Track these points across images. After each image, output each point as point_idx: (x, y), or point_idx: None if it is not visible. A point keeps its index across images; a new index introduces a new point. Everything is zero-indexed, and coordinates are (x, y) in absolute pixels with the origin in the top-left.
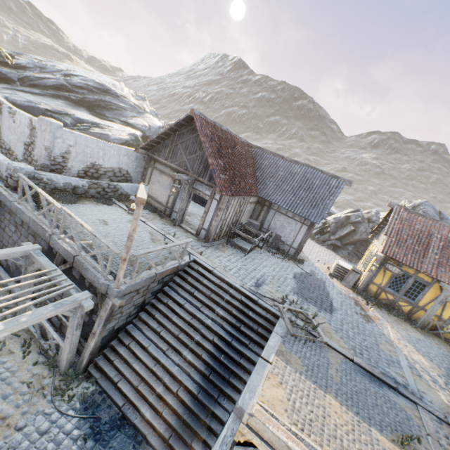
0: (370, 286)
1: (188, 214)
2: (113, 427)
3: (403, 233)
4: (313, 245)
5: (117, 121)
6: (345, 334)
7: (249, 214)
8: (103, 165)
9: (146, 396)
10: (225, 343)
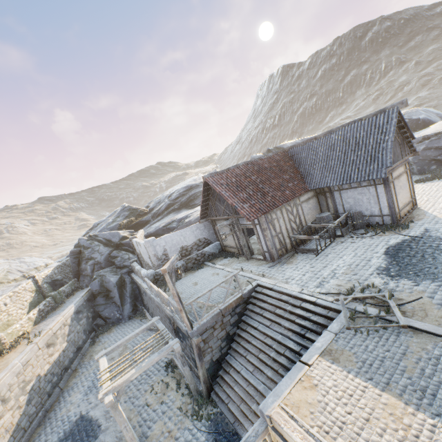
0: None
1: None
2: (229, 441)
3: None
4: None
5: None
6: None
7: (315, 210)
8: (187, 245)
9: (245, 413)
10: (296, 354)
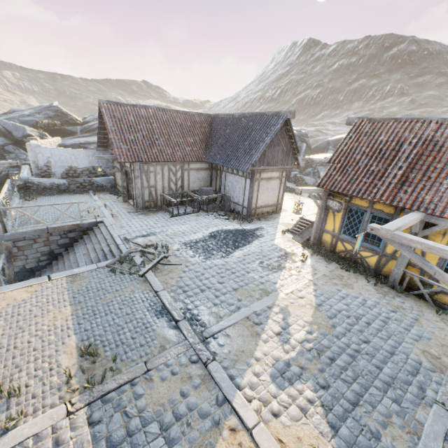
0: (323, 236)
1: None
2: None
3: (356, 153)
4: (316, 208)
5: None
6: (195, 275)
7: (204, 182)
8: (78, 167)
9: None
10: None
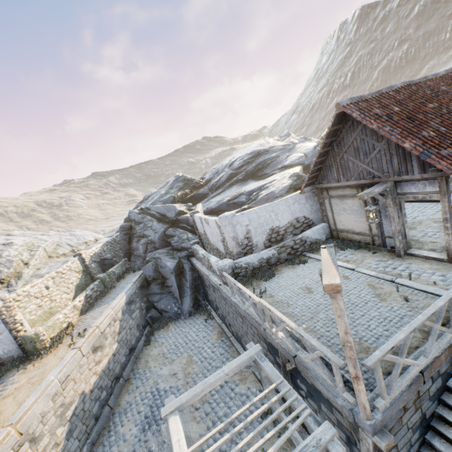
0: None
1: (409, 228)
2: None
3: None
4: None
5: (275, 171)
6: None
7: None
8: (279, 225)
9: None
10: None
